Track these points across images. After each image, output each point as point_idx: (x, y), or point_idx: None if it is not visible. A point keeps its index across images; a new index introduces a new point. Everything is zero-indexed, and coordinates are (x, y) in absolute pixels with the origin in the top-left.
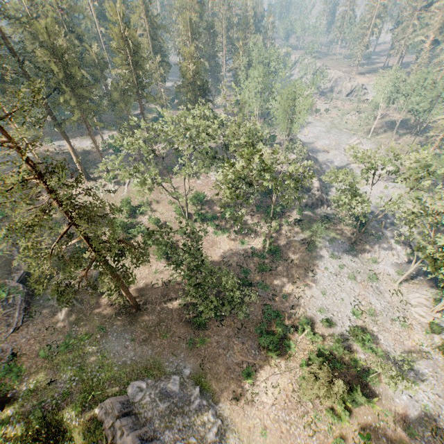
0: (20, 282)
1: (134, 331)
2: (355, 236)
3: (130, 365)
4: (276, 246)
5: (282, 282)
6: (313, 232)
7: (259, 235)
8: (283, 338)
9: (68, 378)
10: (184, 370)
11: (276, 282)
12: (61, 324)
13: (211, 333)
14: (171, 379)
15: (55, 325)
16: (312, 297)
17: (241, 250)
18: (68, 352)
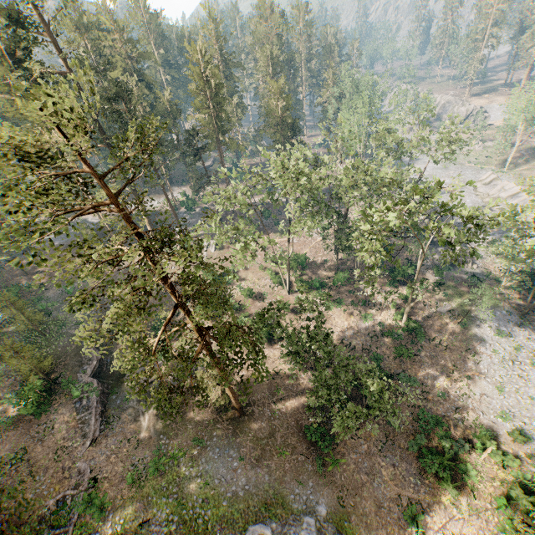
0: (92, 375)
1: (242, 446)
2: (527, 303)
3: (244, 499)
4: (415, 321)
5: (432, 373)
6: (462, 299)
7: (386, 306)
8: (454, 460)
9: (164, 517)
10: (318, 507)
11: (423, 372)
12: (145, 434)
13: (344, 449)
14: (303, 522)
15: (139, 435)
16: (483, 395)
17: (365, 328)
18: (159, 475)
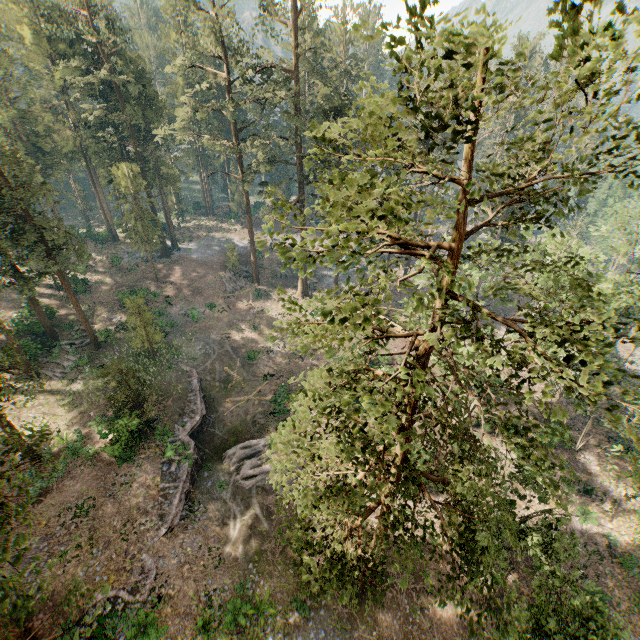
0: (190, 434)
1: None
2: None
3: None
4: None
5: None
6: None
7: (622, 510)
8: None
9: None
10: None
11: None
12: (231, 550)
13: None
14: None
15: (223, 546)
16: None
17: (580, 532)
18: (235, 630)
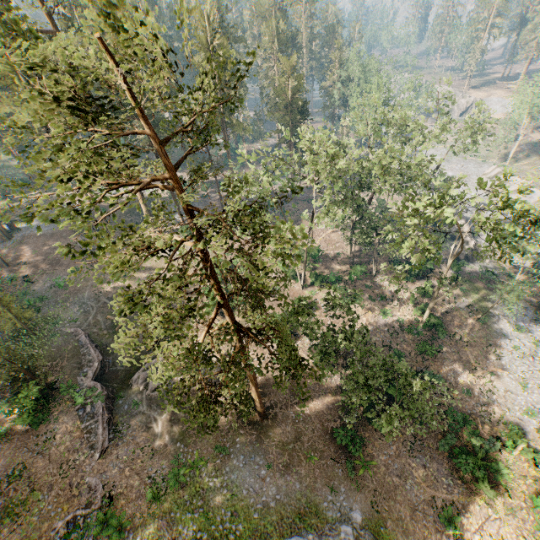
0: (94, 379)
1: (268, 452)
2: None
3: (276, 510)
4: (436, 317)
5: (455, 369)
6: (479, 294)
7: (404, 302)
8: (484, 458)
9: (191, 534)
10: (352, 513)
11: (445, 369)
12: (160, 442)
13: (372, 450)
14: (340, 531)
15: (152, 443)
16: (507, 392)
17: (384, 324)
18: (180, 487)
